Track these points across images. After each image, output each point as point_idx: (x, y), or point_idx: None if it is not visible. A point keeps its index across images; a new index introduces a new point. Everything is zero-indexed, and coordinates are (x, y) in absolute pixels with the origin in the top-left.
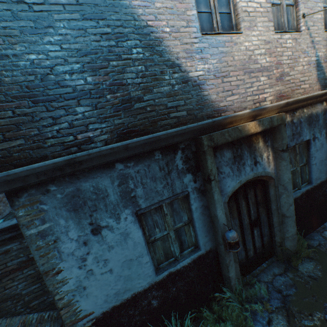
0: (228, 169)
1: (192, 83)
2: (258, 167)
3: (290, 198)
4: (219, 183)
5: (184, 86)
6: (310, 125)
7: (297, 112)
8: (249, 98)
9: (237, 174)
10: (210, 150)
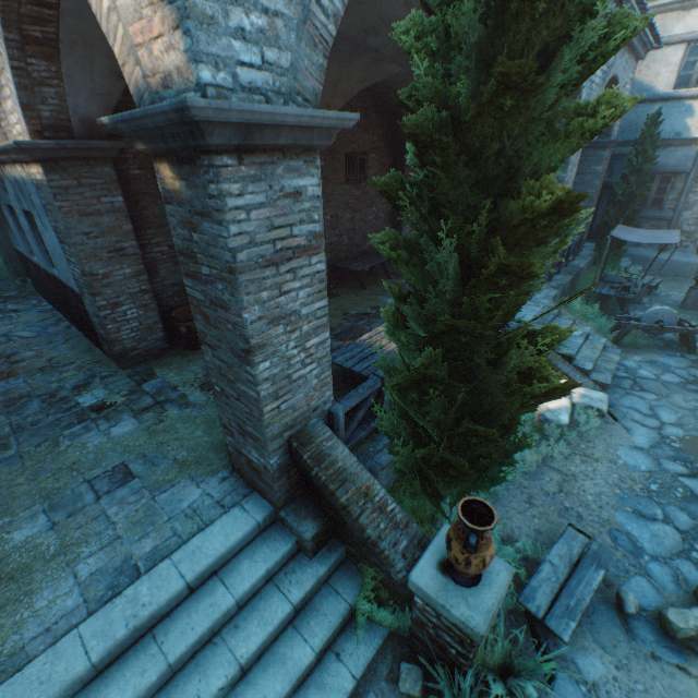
0: None
1: None
2: None
3: None
4: None
5: None
6: None
7: None
8: None
9: None
10: None
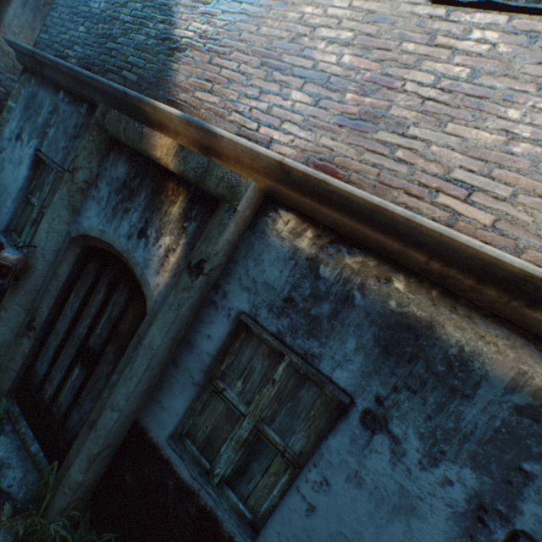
0: (106, 192)
1: (171, 45)
2: (141, 248)
3: (123, 391)
4: (85, 199)
5: (160, 44)
6: (391, 356)
7: (358, 259)
8: (236, 118)
9: (109, 215)
10: (97, 131)
